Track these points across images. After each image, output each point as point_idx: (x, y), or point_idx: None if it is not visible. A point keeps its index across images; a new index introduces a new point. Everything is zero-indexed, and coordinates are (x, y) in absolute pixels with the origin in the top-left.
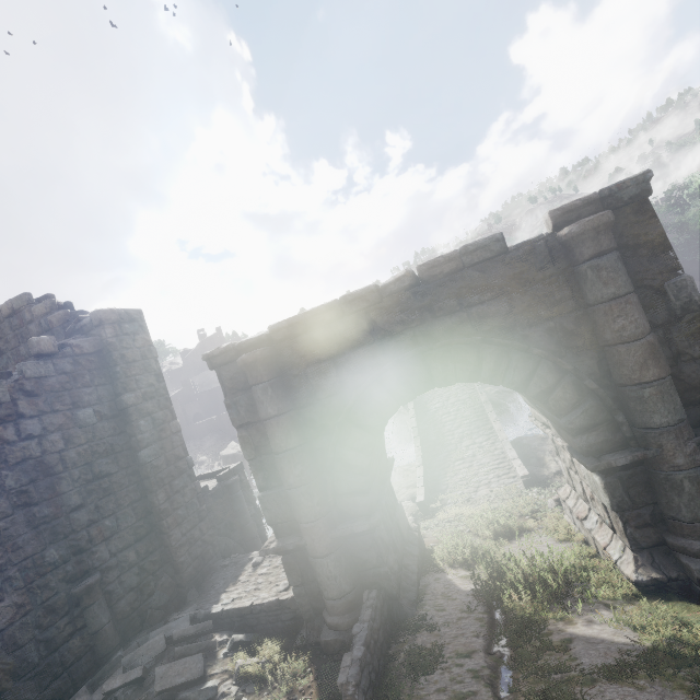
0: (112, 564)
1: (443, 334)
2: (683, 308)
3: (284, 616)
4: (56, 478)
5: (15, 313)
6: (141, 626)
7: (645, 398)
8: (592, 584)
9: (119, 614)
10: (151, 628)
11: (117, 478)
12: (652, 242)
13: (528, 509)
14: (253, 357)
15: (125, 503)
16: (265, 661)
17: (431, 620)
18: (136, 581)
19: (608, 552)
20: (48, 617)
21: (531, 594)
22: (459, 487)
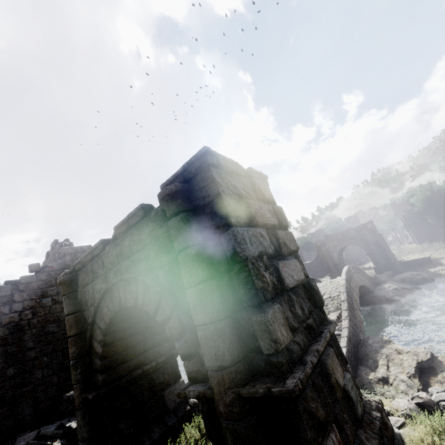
0: (42, 382)
1: (125, 271)
2: (231, 259)
3: None
4: (23, 332)
5: (53, 248)
6: (51, 421)
7: (199, 340)
8: None
9: (39, 411)
10: (51, 424)
11: (57, 335)
12: (212, 202)
13: None
14: (60, 280)
15: (58, 349)
16: None
17: None
18: (54, 394)
19: None
20: None
21: None
22: None
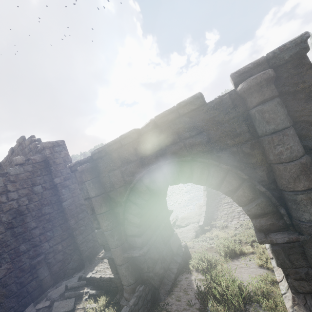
0: (50, 251)
1: (171, 155)
2: None
3: (113, 285)
4: (24, 216)
5: (20, 144)
6: (64, 276)
7: (298, 201)
8: (262, 308)
9: (54, 271)
10: (67, 278)
11: (53, 214)
12: (308, 87)
13: (251, 239)
14: (81, 168)
15: (56, 225)
16: (98, 307)
17: (170, 306)
18: (61, 257)
19: (279, 287)
20: (21, 273)
21: (223, 305)
22: (223, 218)
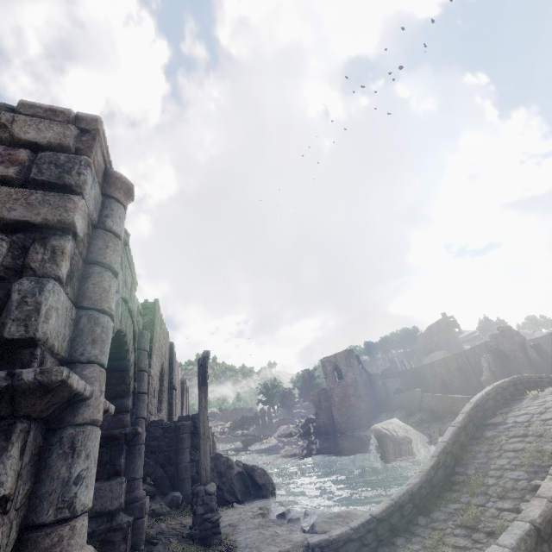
0: None
1: None
2: None
3: None
4: None
5: None
6: None
7: None
8: None
9: None
10: None
11: None
12: None
13: None
14: None
15: None
16: None
17: None
18: None
19: None
20: None
21: None
22: None
